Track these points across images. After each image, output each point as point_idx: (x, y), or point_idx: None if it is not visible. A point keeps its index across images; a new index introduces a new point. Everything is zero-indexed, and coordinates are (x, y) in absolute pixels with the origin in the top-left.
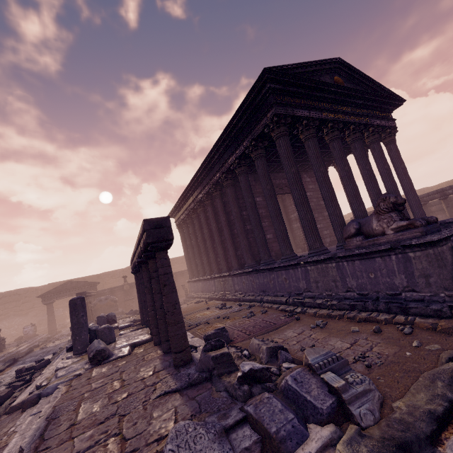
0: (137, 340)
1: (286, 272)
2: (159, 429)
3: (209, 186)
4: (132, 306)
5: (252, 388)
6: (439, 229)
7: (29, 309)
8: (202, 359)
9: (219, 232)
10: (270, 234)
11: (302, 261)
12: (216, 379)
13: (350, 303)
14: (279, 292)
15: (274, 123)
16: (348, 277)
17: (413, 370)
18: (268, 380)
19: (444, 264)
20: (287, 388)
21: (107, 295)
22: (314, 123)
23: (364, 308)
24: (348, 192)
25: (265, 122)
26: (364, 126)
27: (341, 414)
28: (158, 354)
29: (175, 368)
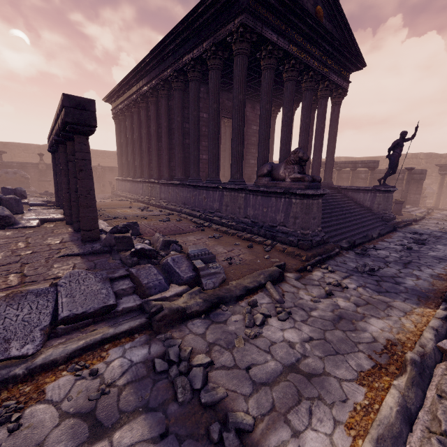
0: (48, 217)
1: (207, 192)
2: (57, 273)
3: (157, 80)
4: (47, 189)
5: (140, 261)
6: (319, 188)
7: None
8: (106, 238)
9: (157, 137)
10: (206, 155)
11: (221, 186)
12: (115, 252)
13: (243, 226)
14: (197, 208)
15: (239, 35)
16: (249, 207)
17: (254, 269)
18: (155, 258)
19: (308, 212)
20: (166, 264)
21: (17, 169)
22: (278, 53)
23: (251, 232)
24: (282, 138)
25: (231, 29)
26: (323, 77)
27: (196, 282)
28: (69, 231)
29: (82, 242)
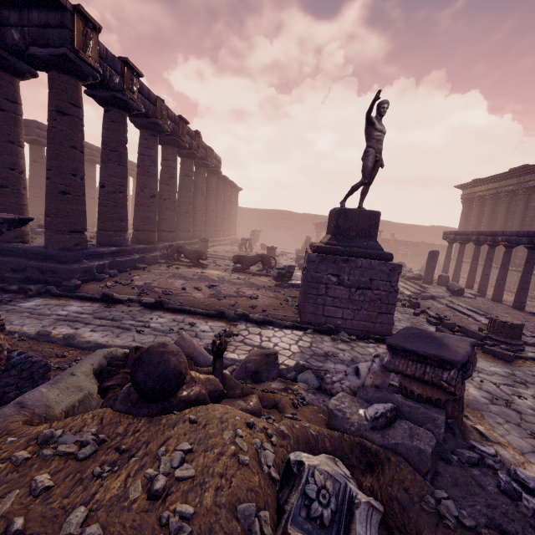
0: (472, 293)
1: None
2: None
3: None
4: None
5: None
6: None
7: (289, 229)
8: None
9: None
10: None
11: None
12: None
13: None
14: None
15: None
16: None
17: None
18: None
19: None
20: None
21: None
22: None
23: None
24: None
25: None
26: None
27: None
28: (509, 307)
29: None
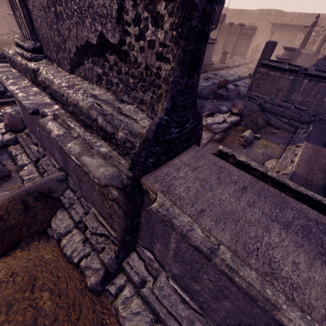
0: None
1: None
2: None
3: None
4: None
5: None
6: None
7: None
8: None
9: None
10: None
11: None
12: None
13: None
14: None
15: None
16: None
17: None
18: None
19: None
20: None
21: None
22: None
23: None
24: None
25: None
26: None
27: None
28: None
29: None
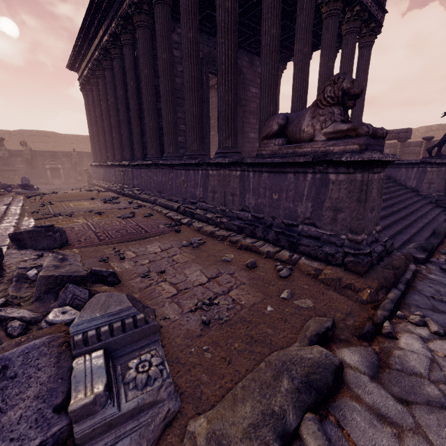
0: None
1: (186, 173)
2: None
3: (116, 21)
4: (13, 180)
5: None
6: (382, 150)
7: None
8: None
9: (126, 105)
10: None
11: (204, 161)
12: None
13: (239, 224)
14: (175, 197)
15: None
16: (249, 193)
17: (261, 340)
18: None
19: (366, 198)
20: None
21: None
22: None
23: (252, 234)
24: (295, 89)
25: None
26: None
27: None
28: None
29: None
